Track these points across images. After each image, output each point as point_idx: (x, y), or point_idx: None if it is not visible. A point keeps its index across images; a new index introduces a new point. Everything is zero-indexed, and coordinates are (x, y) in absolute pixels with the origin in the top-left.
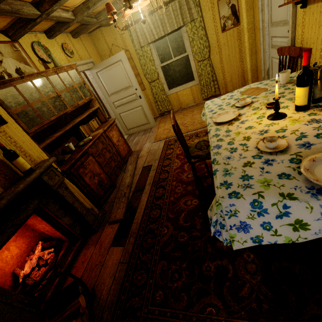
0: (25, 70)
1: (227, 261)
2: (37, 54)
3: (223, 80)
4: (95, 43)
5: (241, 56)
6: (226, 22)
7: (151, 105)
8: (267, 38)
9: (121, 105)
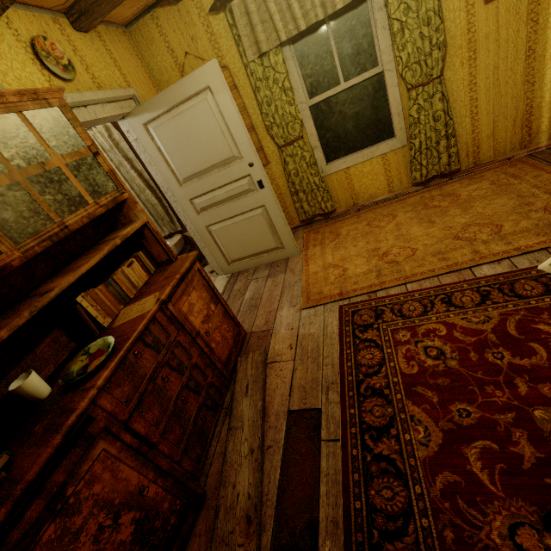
0: None
1: None
2: None
3: (472, 134)
4: (143, 51)
5: (531, 68)
6: None
7: (281, 201)
8: None
9: (211, 206)
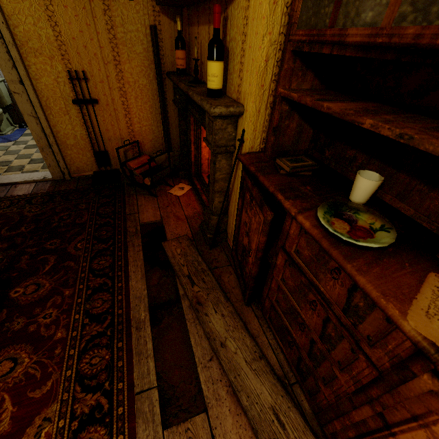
0: None
1: (3, 235)
2: None
3: None
4: None
5: None
6: None
7: None
8: None
9: None
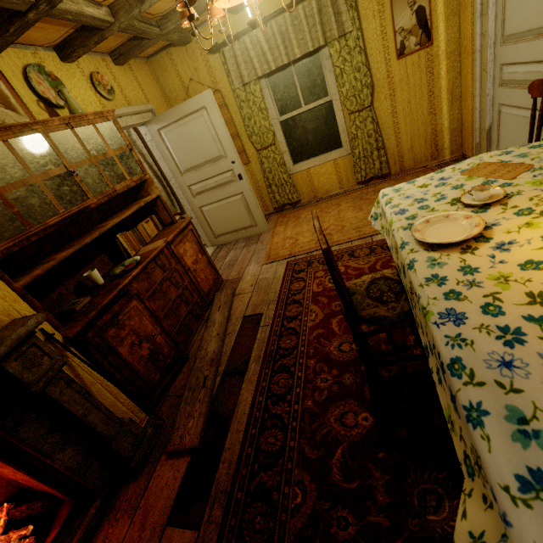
0: (4, 120)
1: None
2: (36, 89)
3: (397, 147)
4: (159, 76)
5: (433, 104)
6: (406, 40)
7: (259, 192)
8: (490, 68)
9: (204, 192)
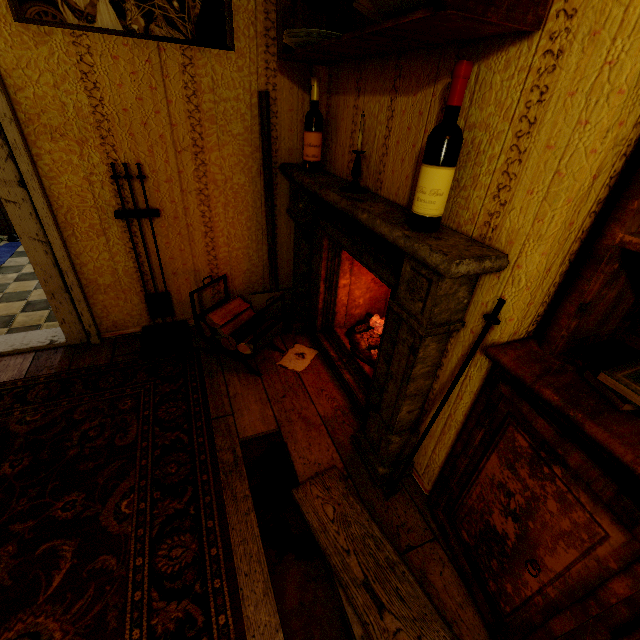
0: None
1: None
2: None
3: None
4: None
5: None
6: None
7: None
8: None
9: None
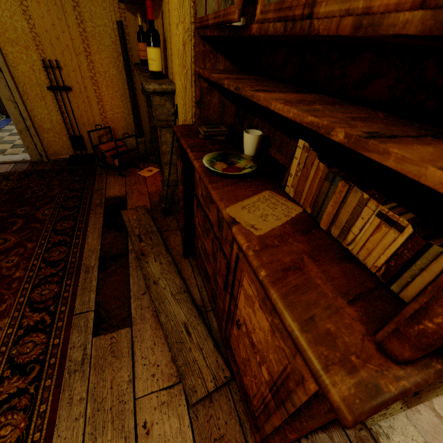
0: None
1: None
2: None
3: None
4: None
5: None
6: None
7: None
8: None
9: None
